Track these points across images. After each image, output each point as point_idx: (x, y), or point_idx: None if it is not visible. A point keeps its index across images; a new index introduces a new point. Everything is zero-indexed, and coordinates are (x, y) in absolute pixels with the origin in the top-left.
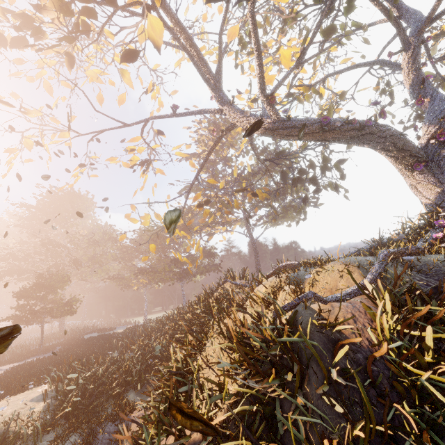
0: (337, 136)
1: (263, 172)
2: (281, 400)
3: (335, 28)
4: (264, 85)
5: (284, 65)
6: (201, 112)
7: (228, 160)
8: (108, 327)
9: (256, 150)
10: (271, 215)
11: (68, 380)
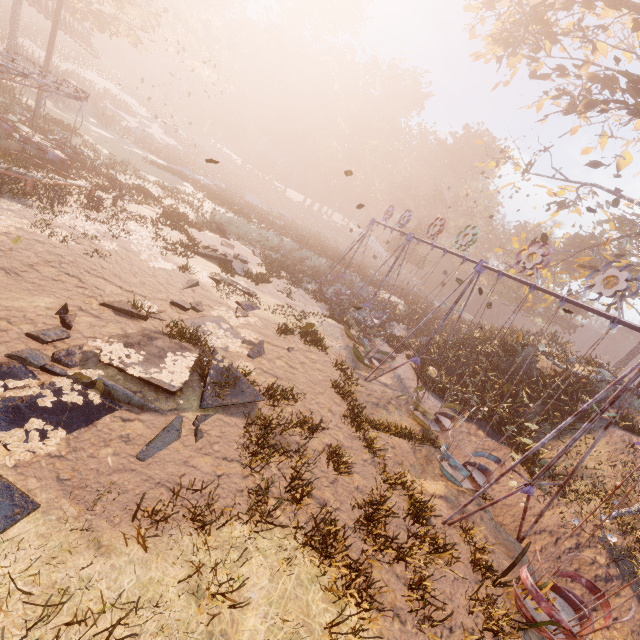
0: None
1: None
2: (499, 359)
3: None
4: None
5: None
6: (639, 205)
7: None
8: None
9: None
10: None
11: (417, 307)
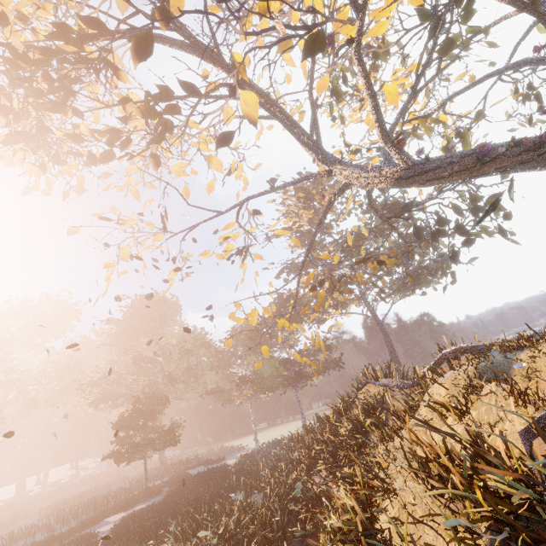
0: (503, 165)
1: (375, 232)
2: None
3: (453, 42)
4: (385, 129)
5: (390, 101)
6: (304, 179)
7: (326, 227)
8: (214, 457)
9: (376, 208)
10: (395, 284)
11: (196, 539)
